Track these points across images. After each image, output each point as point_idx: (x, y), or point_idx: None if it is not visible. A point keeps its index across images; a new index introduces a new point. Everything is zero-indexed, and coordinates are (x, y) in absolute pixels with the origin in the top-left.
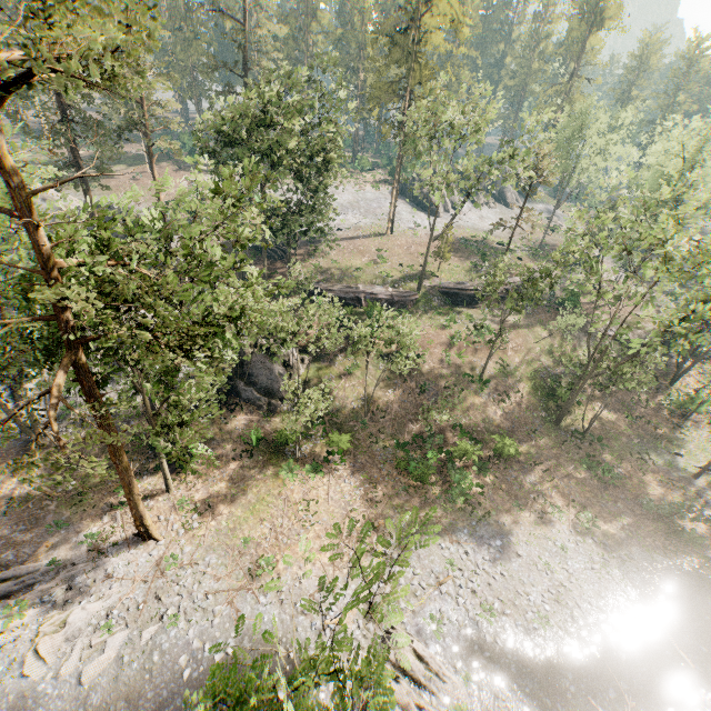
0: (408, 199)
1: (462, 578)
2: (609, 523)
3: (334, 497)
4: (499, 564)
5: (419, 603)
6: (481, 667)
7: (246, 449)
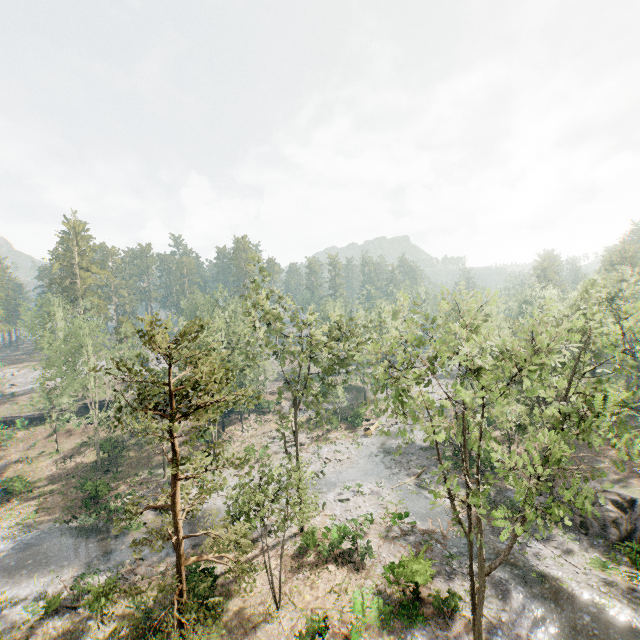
0: None
1: None
2: (52, 514)
3: None
4: None
5: None
6: None
7: None
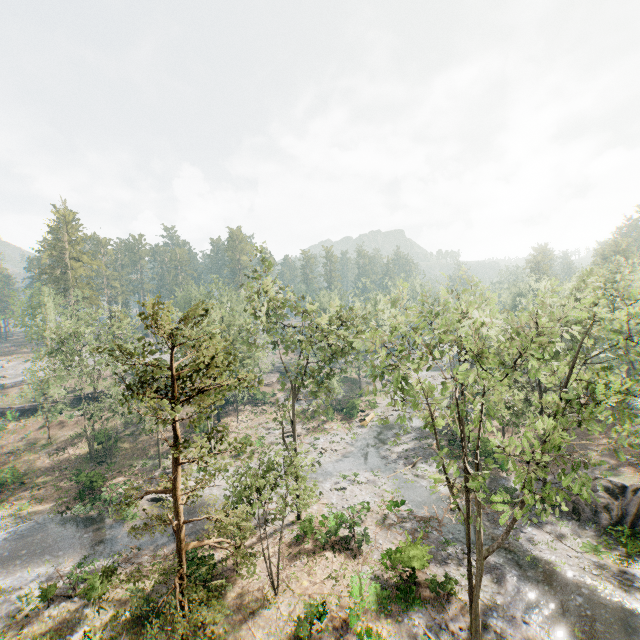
0: None
1: None
2: (46, 505)
3: None
4: None
5: None
6: None
7: None
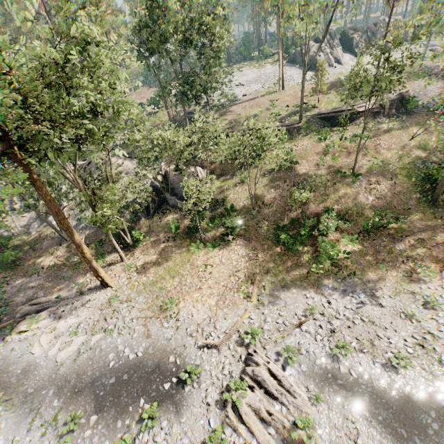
0: (298, 64)
1: (322, 320)
2: None
3: (225, 263)
4: (360, 312)
5: (281, 336)
6: (333, 391)
7: (171, 236)
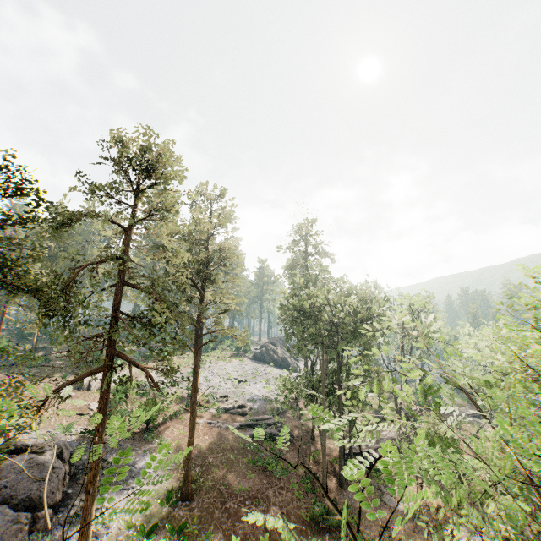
0: (272, 363)
1: None
2: None
3: None
4: None
5: None
6: None
7: None
